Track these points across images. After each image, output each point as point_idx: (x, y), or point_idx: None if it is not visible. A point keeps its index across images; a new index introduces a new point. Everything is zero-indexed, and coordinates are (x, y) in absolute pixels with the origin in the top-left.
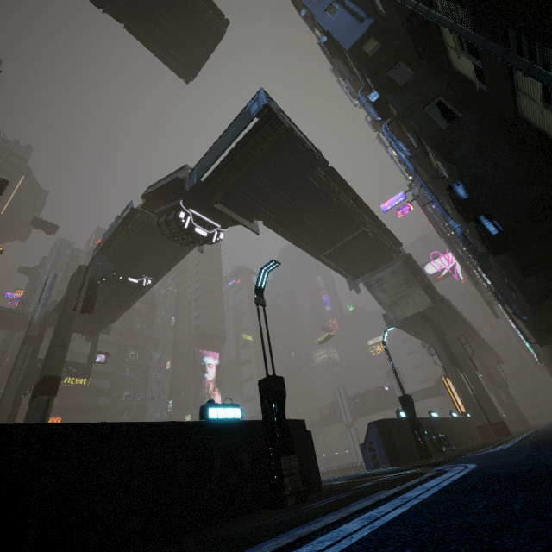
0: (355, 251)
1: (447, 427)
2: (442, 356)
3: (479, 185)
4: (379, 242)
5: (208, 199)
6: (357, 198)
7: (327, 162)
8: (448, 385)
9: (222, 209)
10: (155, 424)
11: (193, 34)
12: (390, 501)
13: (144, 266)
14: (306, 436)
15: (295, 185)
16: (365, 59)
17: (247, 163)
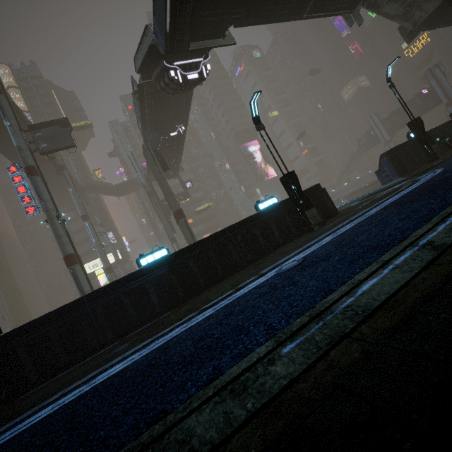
0: None
1: None
2: None
3: None
4: None
5: (181, 49)
6: None
7: None
8: None
9: (196, 46)
10: (238, 223)
11: None
12: (358, 218)
13: (173, 120)
14: (322, 192)
15: None
16: None
17: None
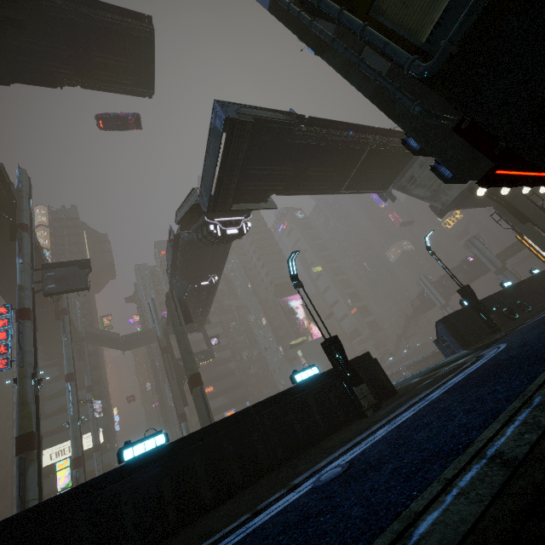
0: (371, 170)
1: (525, 289)
2: (507, 219)
3: (423, 137)
4: (391, 150)
5: (223, 209)
6: (349, 126)
7: (303, 116)
8: (526, 241)
9: (238, 207)
10: (267, 400)
11: (131, 53)
12: (418, 403)
13: (206, 269)
14: (373, 363)
15: (285, 155)
16: (287, 18)
17: (236, 167)
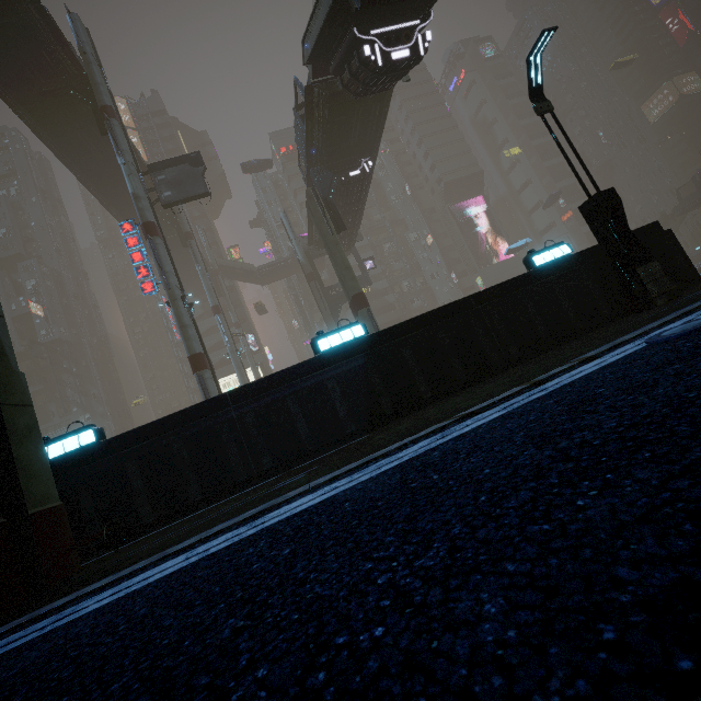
0: None
1: None
2: None
3: None
4: None
5: None
6: None
7: None
8: None
9: None
10: (492, 289)
11: None
12: None
13: (355, 149)
14: (665, 238)
15: None
16: None
17: None
